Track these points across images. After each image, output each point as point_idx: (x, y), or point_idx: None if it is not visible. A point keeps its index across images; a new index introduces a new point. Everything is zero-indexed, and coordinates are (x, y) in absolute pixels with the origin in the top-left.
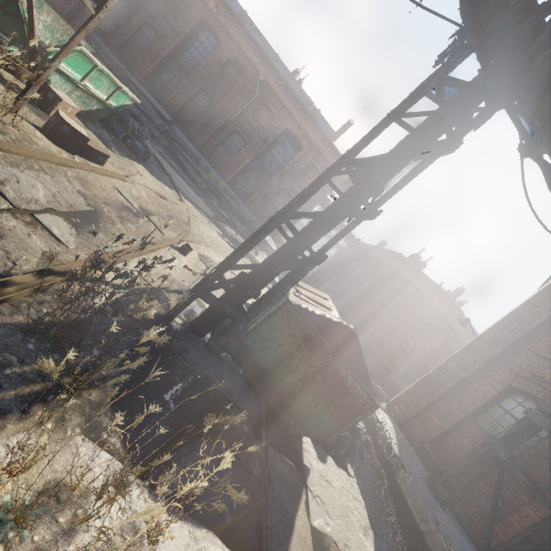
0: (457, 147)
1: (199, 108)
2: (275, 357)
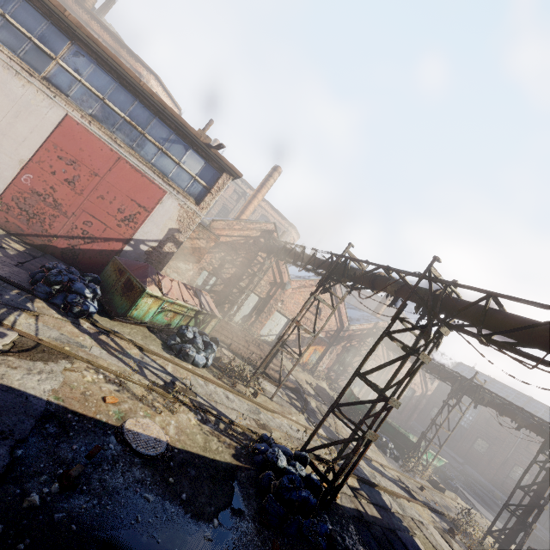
0: None
1: (480, 450)
2: None
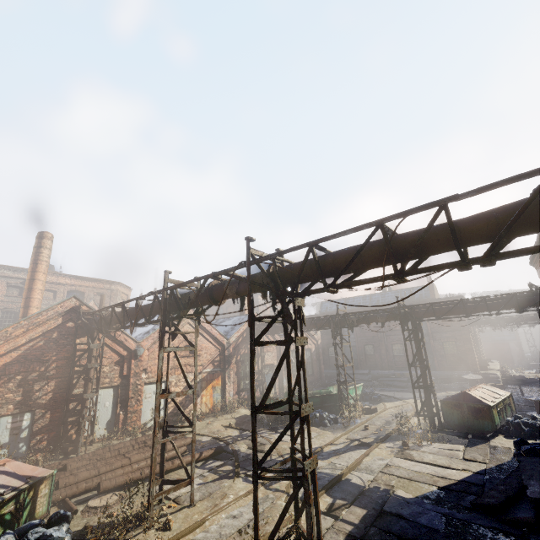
0: (423, 339)
1: (371, 353)
2: (455, 418)
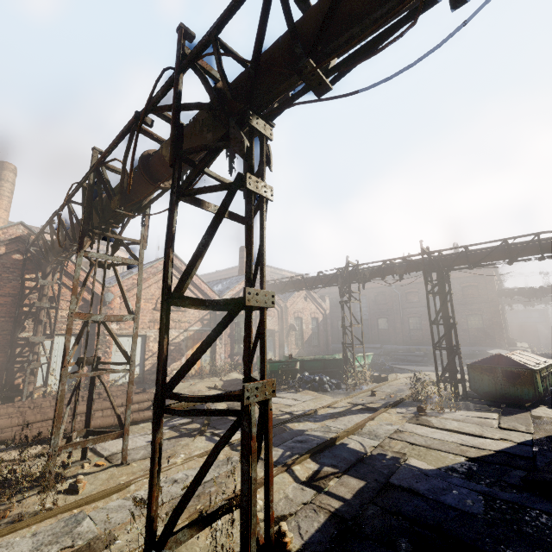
0: (450, 292)
1: (384, 327)
2: (485, 384)
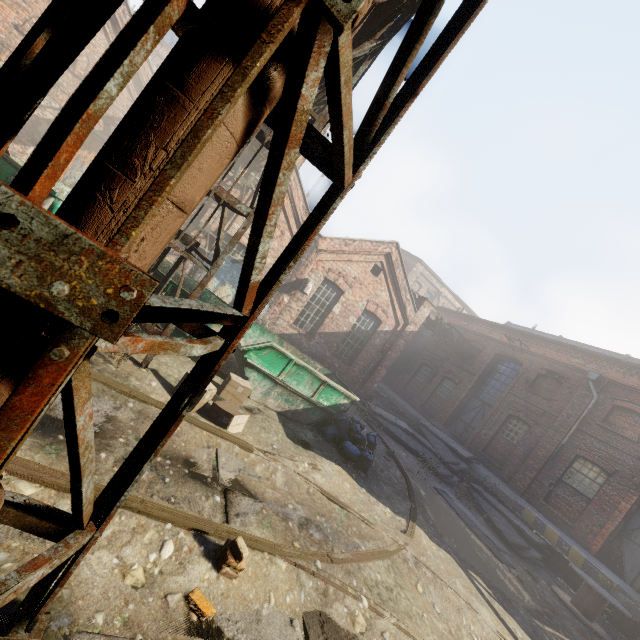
0: None
1: (512, 439)
2: None
